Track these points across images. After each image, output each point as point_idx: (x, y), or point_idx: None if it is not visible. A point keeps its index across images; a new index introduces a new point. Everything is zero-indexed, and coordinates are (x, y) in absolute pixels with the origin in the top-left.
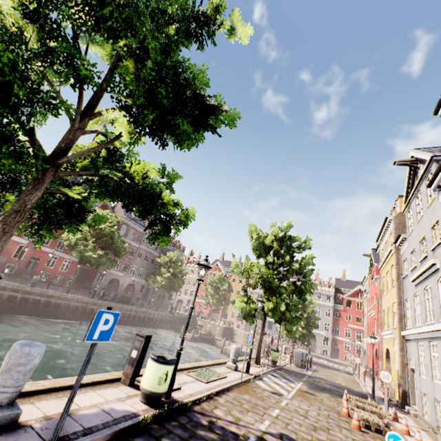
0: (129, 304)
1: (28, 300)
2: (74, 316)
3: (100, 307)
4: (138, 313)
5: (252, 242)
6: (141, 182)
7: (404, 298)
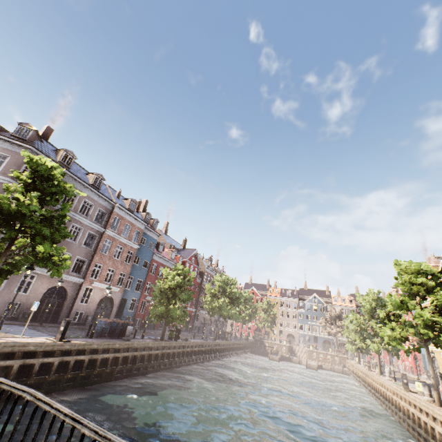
0: None
1: (210, 350)
2: (222, 356)
3: (229, 346)
4: (240, 345)
5: (366, 306)
6: None
7: None
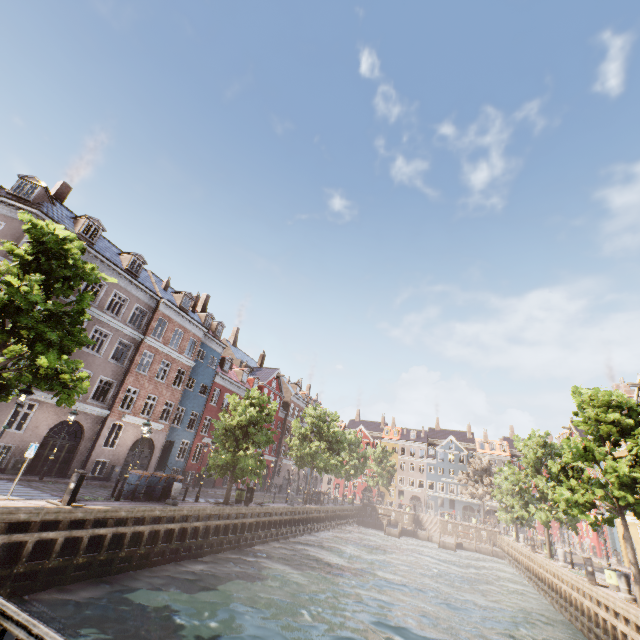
0: None
1: (298, 520)
2: (315, 528)
3: (326, 514)
4: (341, 513)
5: (528, 455)
6: None
7: None
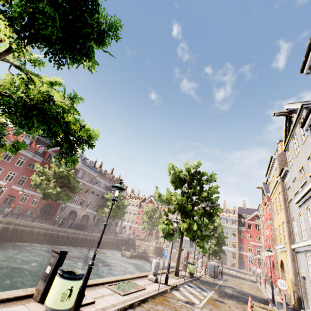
0: (83, 230)
1: None
2: (37, 240)
3: (59, 233)
4: (89, 237)
5: (170, 176)
6: (36, 97)
7: (291, 218)
